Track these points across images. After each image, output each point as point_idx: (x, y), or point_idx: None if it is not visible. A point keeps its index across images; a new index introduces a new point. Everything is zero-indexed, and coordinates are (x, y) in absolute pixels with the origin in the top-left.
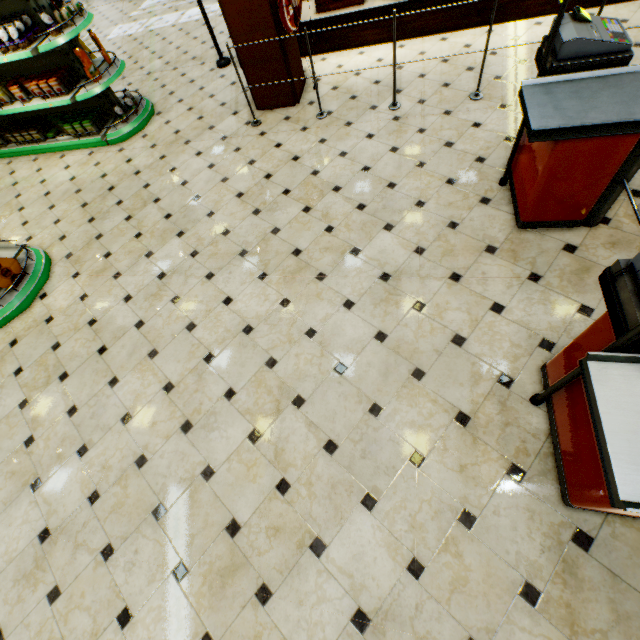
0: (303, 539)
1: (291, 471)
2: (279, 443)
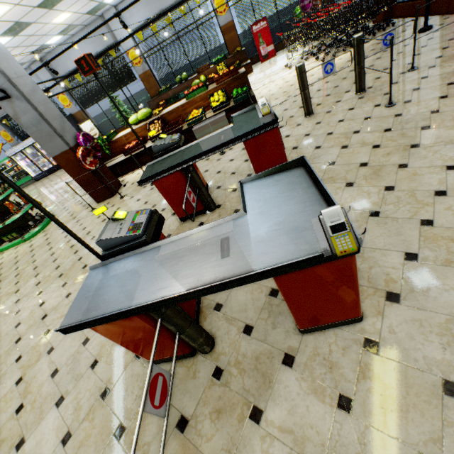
0: (15, 442)
1: (28, 396)
2: (30, 380)
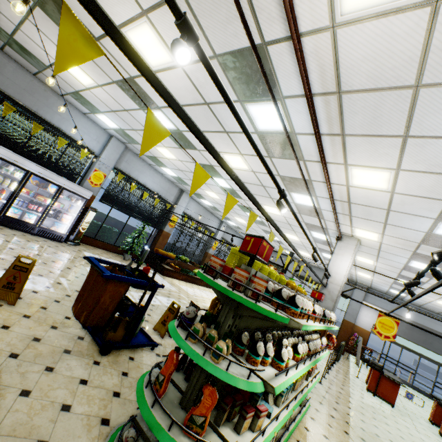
0: None
1: None
2: None
